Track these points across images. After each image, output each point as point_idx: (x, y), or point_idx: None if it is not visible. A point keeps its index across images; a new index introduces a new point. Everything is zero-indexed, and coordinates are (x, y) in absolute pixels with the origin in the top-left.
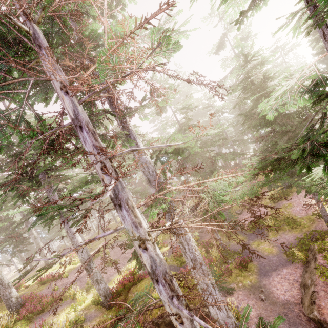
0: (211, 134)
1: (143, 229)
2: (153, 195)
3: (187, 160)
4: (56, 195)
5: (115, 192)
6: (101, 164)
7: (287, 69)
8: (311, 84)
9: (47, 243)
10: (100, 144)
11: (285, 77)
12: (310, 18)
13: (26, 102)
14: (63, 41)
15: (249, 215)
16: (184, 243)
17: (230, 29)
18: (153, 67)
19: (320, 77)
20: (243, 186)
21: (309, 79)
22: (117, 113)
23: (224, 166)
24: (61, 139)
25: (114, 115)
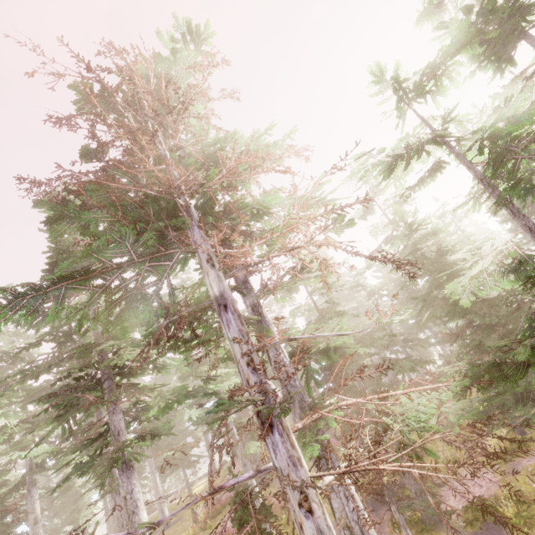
0: (394, 321)
1: (304, 471)
2: (317, 411)
3: (333, 370)
4: (121, 420)
5: (265, 402)
6: (247, 357)
7: (471, 241)
8: (513, 262)
9: (86, 521)
10: (246, 329)
11: (469, 250)
12: (495, 203)
13: (167, 275)
14: (206, 211)
15: (462, 489)
16: (354, 528)
17: (378, 193)
18: (328, 243)
19: (522, 254)
20: (454, 403)
21: (508, 256)
22: (246, 291)
23: (395, 384)
24: (183, 323)
25: (243, 293)
